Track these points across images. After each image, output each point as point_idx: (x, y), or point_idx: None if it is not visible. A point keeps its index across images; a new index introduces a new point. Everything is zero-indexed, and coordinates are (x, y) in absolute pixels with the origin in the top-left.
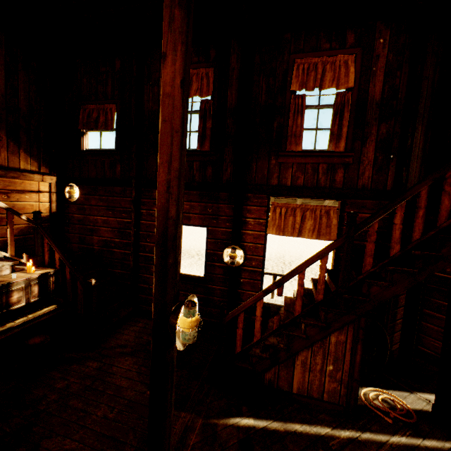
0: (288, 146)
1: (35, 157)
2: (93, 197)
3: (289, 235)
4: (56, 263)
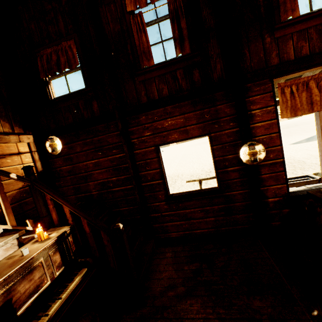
0: (282, 15)
1: (4, 118)
2: (76, 144)
3: (306, 112)
4: (67, 219)
